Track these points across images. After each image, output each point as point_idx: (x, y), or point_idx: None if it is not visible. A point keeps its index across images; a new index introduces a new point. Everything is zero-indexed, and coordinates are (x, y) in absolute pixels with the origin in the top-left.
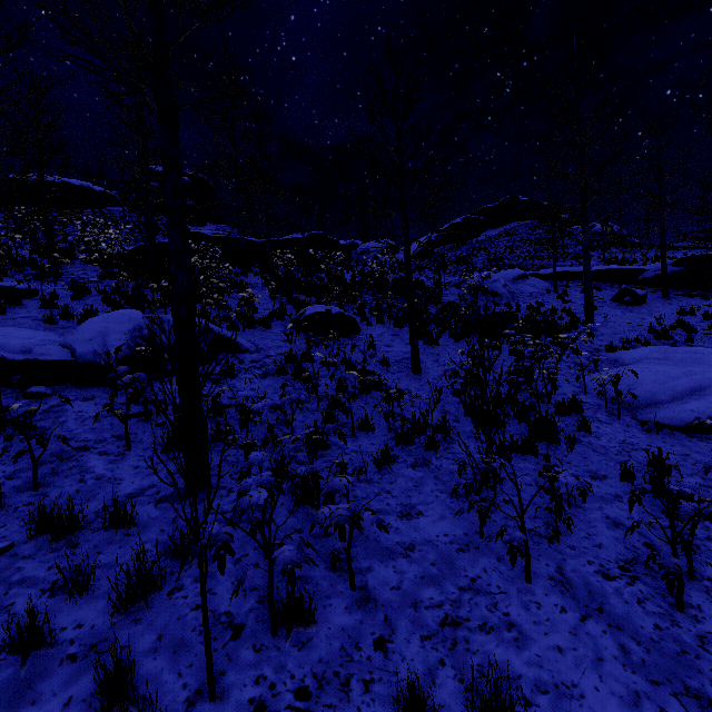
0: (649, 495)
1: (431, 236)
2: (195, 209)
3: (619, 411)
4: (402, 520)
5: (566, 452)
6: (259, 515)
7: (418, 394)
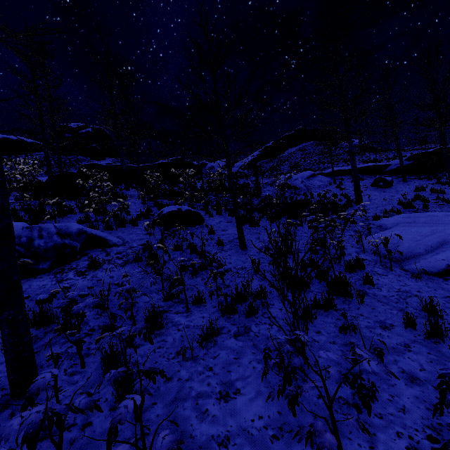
0: (431, 341)
1: (253, 155)
2: (97, 149)
3: (390, 264)
4: (220, 403)
5: (358, 304)
6: (48, 446)
7: (244, 266)
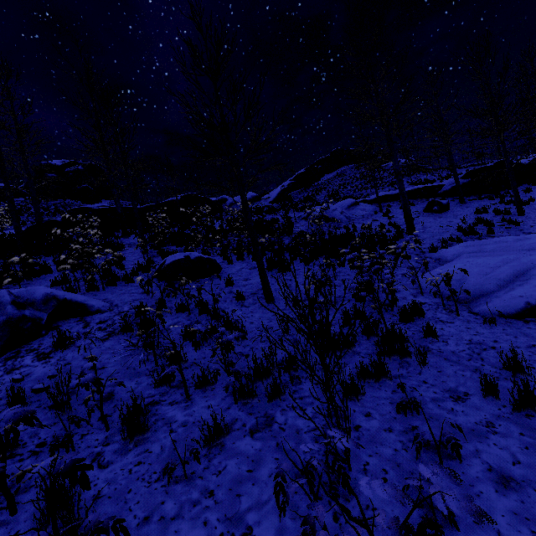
0: (521, 414)
1: (284, 185)
2: (89, 190)
3: (456, 308)
4: None
5: (419, 367)
6: None
7: (270, 325)
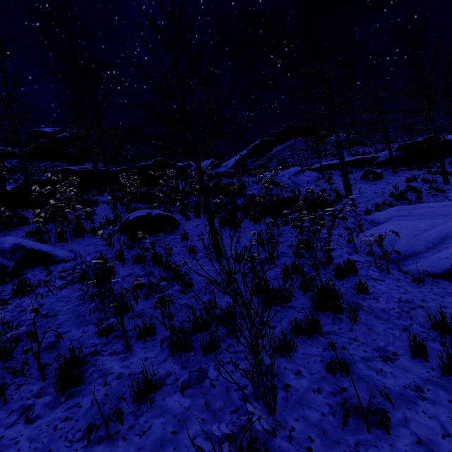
0: (450, 379)
1: (241, 154)
2: (75, 154)
3: (387, 267)
4: None
5: (351, 324)
6: None
7: (216, 278)
